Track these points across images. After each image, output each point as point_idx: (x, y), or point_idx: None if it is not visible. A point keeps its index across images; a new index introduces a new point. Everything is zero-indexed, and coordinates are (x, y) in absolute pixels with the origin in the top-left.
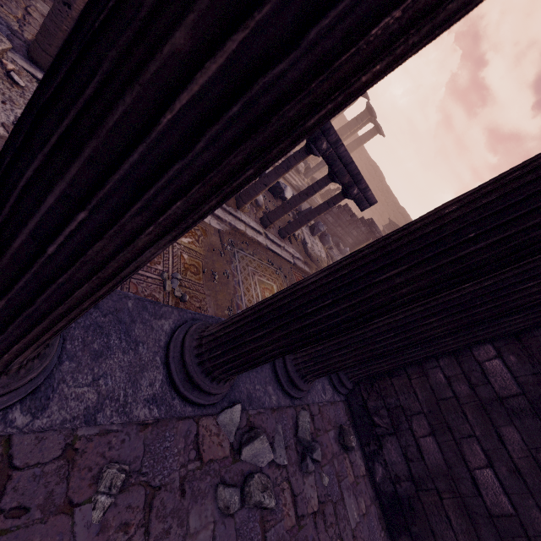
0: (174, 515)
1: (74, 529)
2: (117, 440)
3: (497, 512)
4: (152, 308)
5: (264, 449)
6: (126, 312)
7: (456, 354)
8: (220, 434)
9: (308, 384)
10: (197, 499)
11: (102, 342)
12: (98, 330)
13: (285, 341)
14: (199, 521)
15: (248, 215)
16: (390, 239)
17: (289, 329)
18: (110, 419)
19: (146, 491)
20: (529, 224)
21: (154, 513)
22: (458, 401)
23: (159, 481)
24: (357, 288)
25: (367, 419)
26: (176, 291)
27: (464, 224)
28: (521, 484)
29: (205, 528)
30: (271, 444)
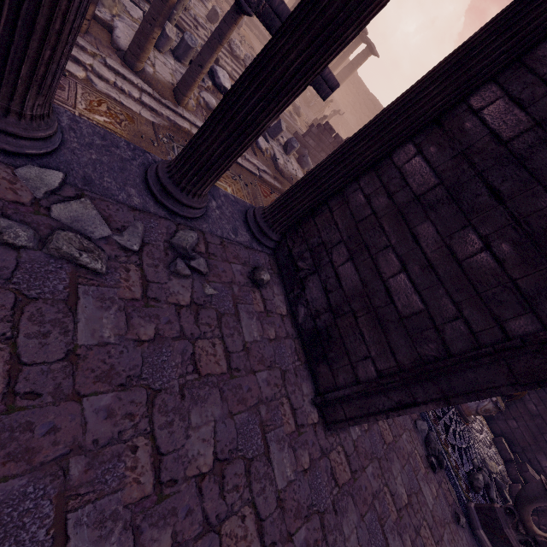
0: None
1: None
2: None
3: (408, 313)
4: None
5: (90, 217)
6: None
7: (377, 168)
8: (16, 184)
9: (189, 196)
10: None
11: None
12: None
13: None
14: None
15: (193, 114)
16: None
17: None
18: None
19: None
20: None
21: None
22: (376, 217)
23: None
24: None
25: (292, 267)
26: None
27: None
28: (432, 278)
29: None
30: (119, 230)
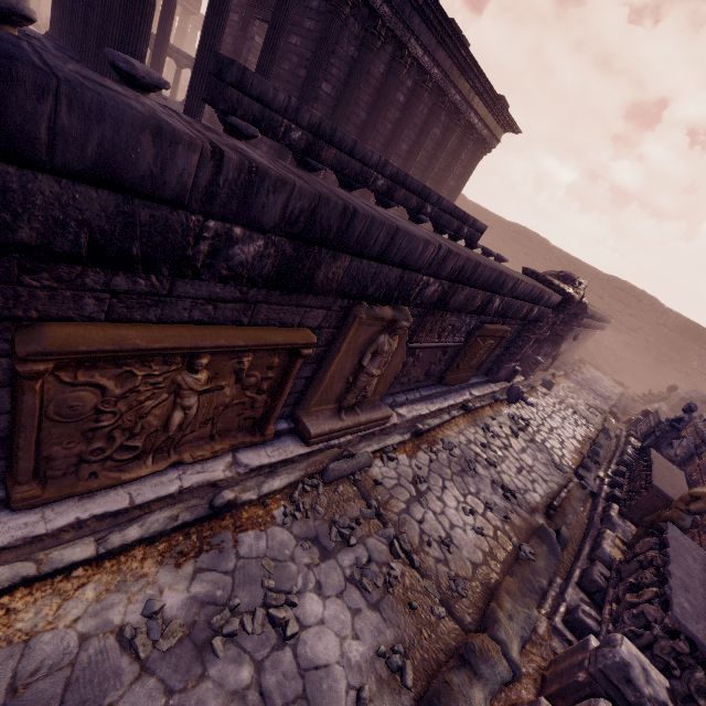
0: None
1: None
2: None
3: None
4: None
5: None
6: None
7: None
8: None
9: None
10: None
11: None
12: None
13: None
14: None
15: None
16: None
17: None
18: None
19: None
20: None
21: None
22: None
23: None
24: None
25: None
26: None
27: None
28: None
29: None
30: None
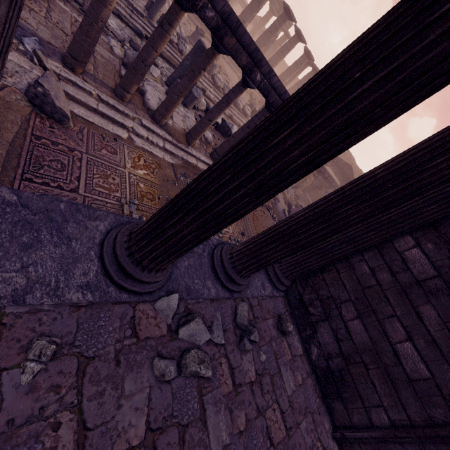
0: (108, 380)
1: (2, 389)
2: (48, 318)
3: (416, 377)
4: (86, 211)
5: (200, 330)
6: (58, 212)
7: (379, 248)
8: (157, 318)
9: (245, 279)
10: (132, 368)
11: (32, 236)
12: (27, 226)
13: (196, 223)
14: (135, 385)
15: (198, 151)
16: (283, 104)
17: (198, 210)
18: (40, 300)
19: (79, 360)
20: (417, 48)
21: (87, 378)
22: (381, 288)
23: (93, 353)
24: (252, 158)
25: (303, 310)
26: (133, 214)
27: (350, 65)
28: (437, 353)
29: (141, 392)
30: (210, 327)
